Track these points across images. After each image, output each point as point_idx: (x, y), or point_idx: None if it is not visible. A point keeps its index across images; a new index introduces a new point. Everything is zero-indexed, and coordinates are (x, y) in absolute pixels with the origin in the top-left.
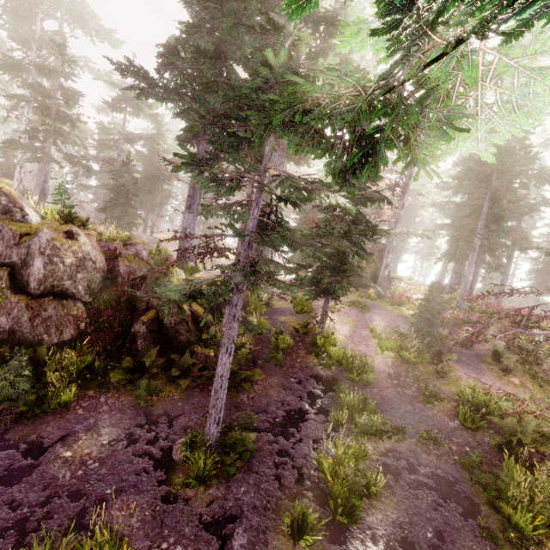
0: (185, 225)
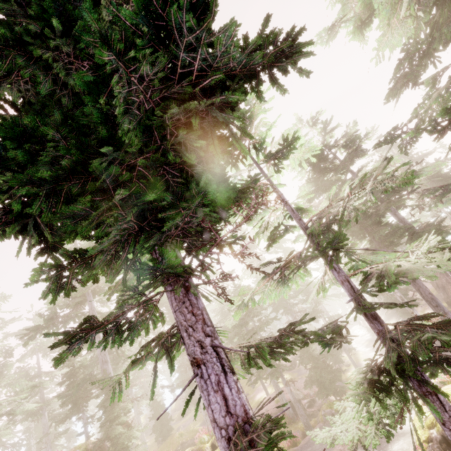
0: None
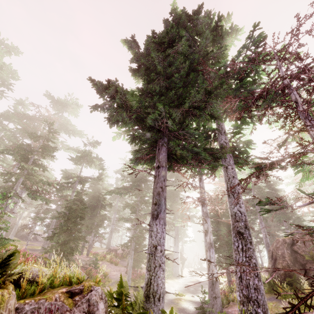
0: (153, 241)
